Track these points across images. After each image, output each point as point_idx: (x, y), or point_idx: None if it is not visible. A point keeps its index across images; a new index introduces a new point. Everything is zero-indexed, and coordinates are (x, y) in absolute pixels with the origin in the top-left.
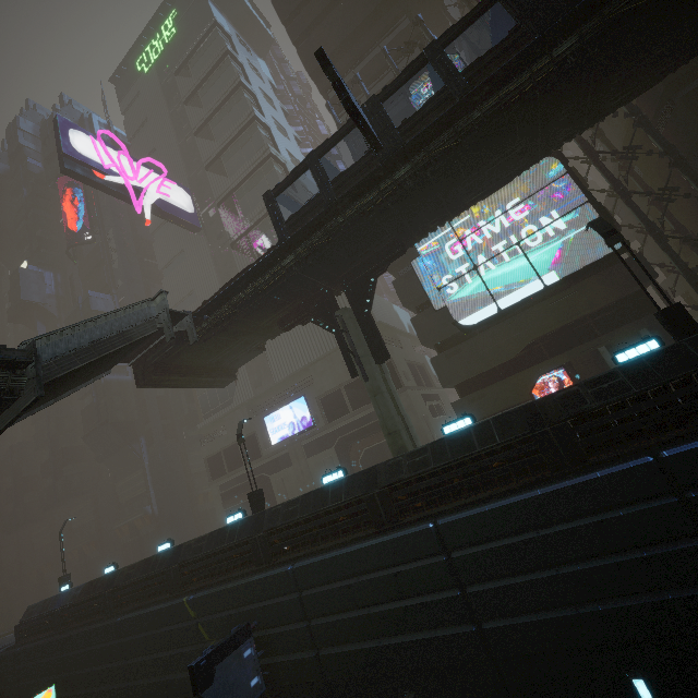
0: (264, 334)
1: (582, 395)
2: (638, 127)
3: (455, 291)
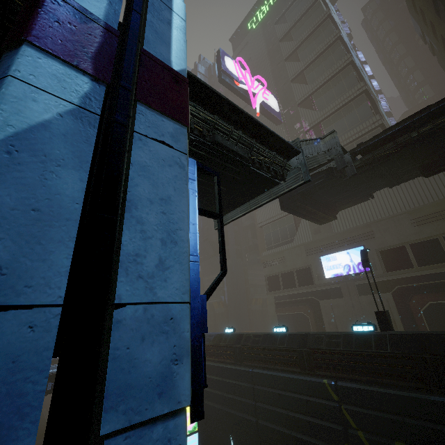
0: (390, 180)
1: None
2: None
3: None
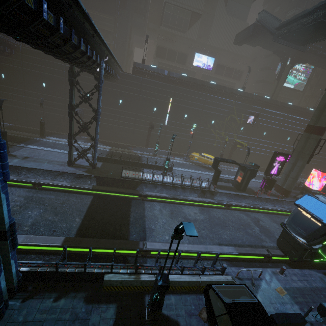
0: (267, 47)
1: (308, 111)
2: (322, 72)
3: None
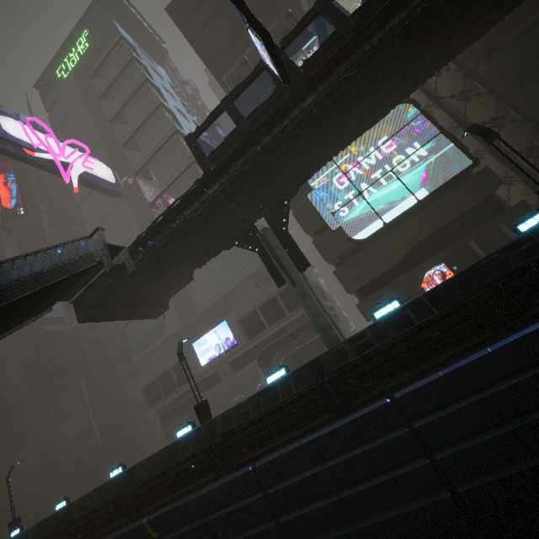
0: (193, 263)
1: (504, 259)
2: (467, 76)
3: (346, 214)
